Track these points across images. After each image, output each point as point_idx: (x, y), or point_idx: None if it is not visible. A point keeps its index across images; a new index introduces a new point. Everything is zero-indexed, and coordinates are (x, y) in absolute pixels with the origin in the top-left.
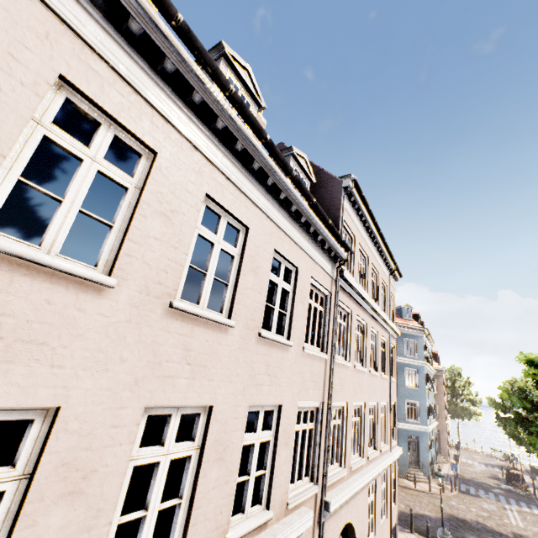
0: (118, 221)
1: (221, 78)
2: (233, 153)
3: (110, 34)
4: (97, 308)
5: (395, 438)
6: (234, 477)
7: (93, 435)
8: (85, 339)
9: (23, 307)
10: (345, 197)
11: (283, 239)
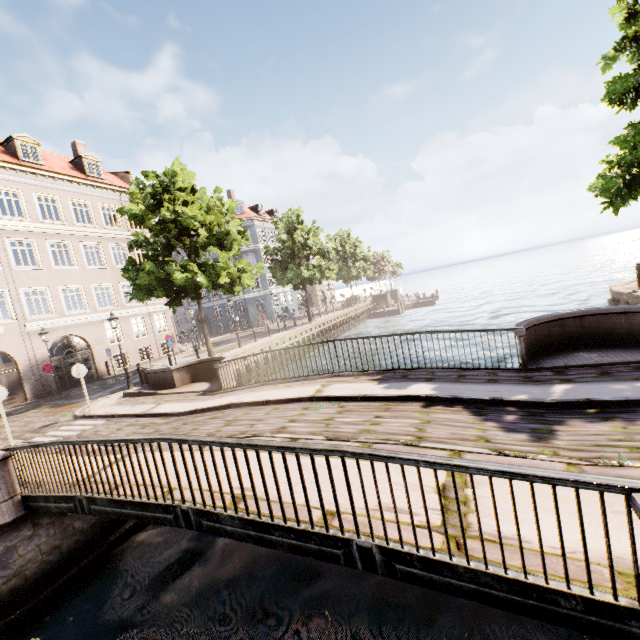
0: None
1: None
2: None
3: None
4: None
5: (163, 300)
6: None
7: None
8: None
9: None
10: None
11: None
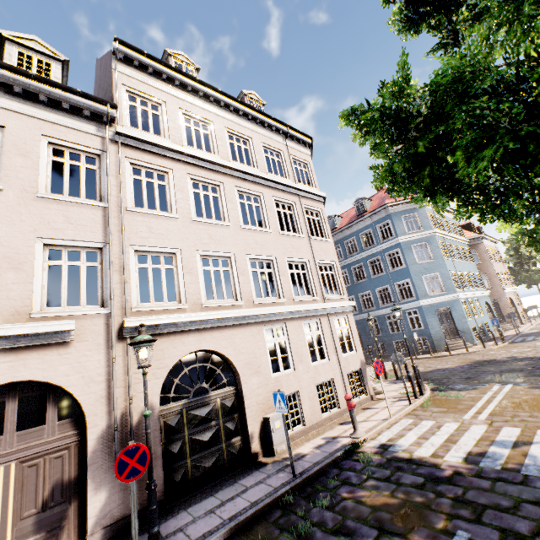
0: None
1: None
2: None
3: None
4: None
5: (343, 294)
6: None
7: None
8: None
9: None
10: (123, 64)
11: None
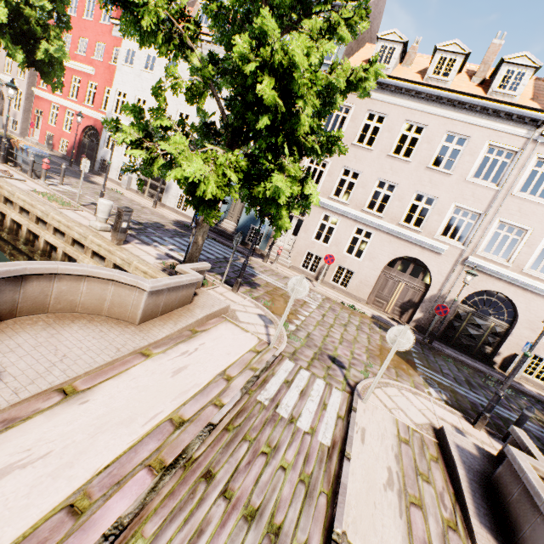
0: (377, 136)
1: (408, 81)
2: (422, 99)
3: (378, 92)
4: (370, 155)
5: None
6: (404, 209)
7: (367, 179)
8: (367, 161)
9: (359, 155)
10: None
11: (456, 125)
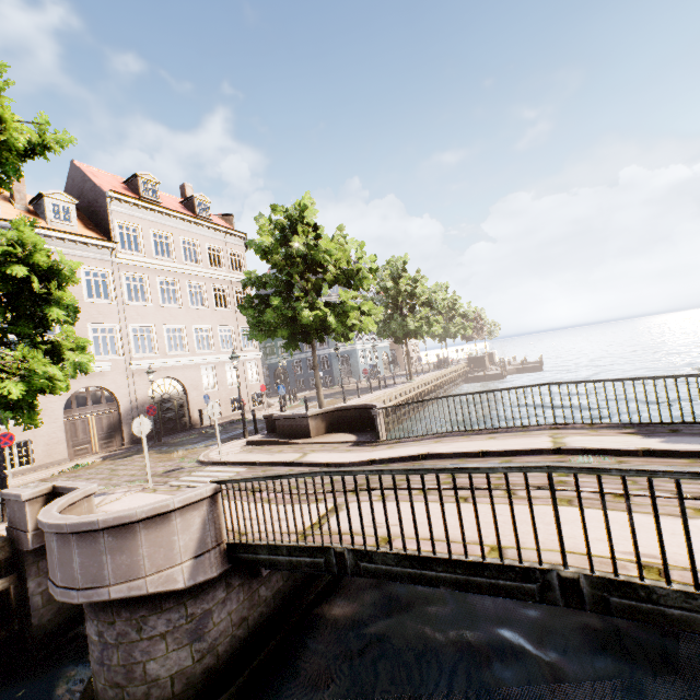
0: None
1: None
2: None
3: None
4: None
5: (256, 347)
6: None
7: None
8: None
9: None
10: (114, 204)
11: None
